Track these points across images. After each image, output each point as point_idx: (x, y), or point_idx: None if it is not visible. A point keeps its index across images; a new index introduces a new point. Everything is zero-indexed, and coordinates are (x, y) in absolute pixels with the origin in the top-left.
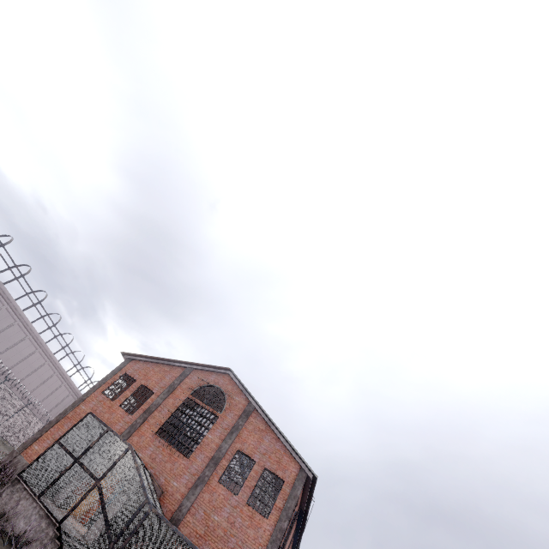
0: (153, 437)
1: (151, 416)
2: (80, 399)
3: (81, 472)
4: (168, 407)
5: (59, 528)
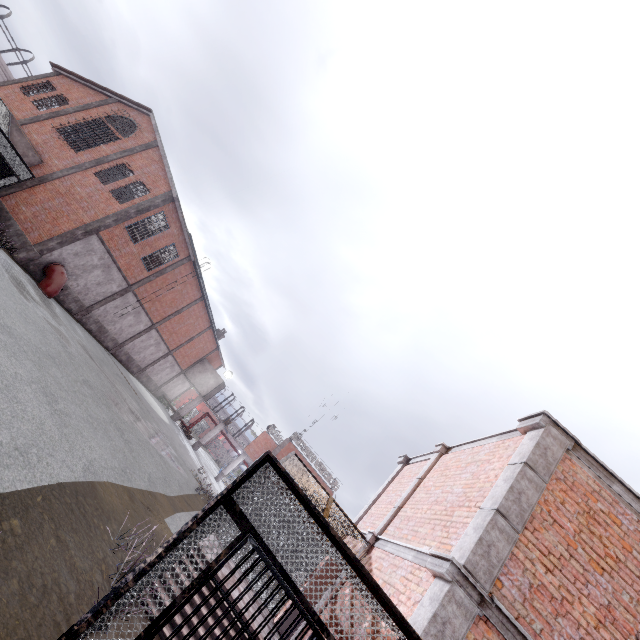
0: (53, 131)
1: (58, 118)
2: None
3: None
4: (77, 117)
5: None
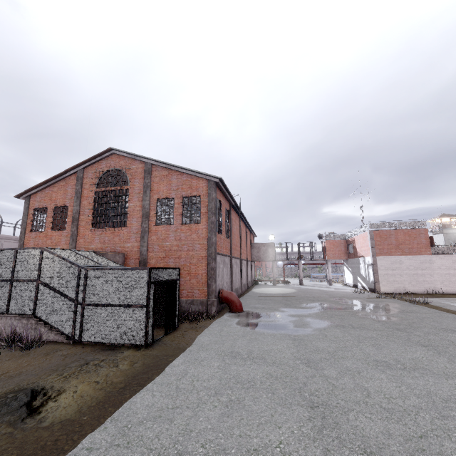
0: (92, 231)
1: (80, 221)
2: (19, 246)
3: (21, 284)
4: (87, 207)
5: (36, 317)
